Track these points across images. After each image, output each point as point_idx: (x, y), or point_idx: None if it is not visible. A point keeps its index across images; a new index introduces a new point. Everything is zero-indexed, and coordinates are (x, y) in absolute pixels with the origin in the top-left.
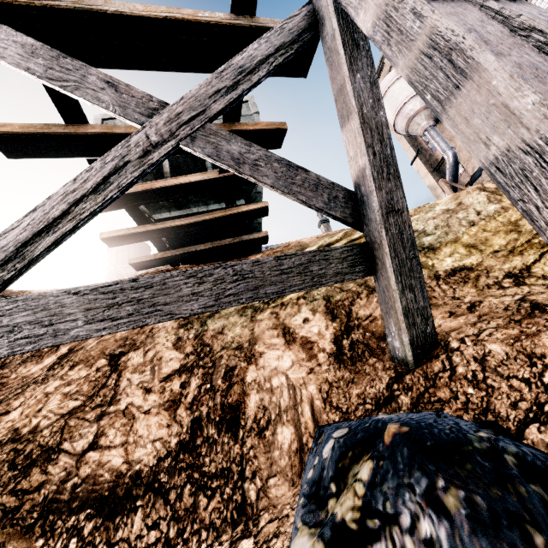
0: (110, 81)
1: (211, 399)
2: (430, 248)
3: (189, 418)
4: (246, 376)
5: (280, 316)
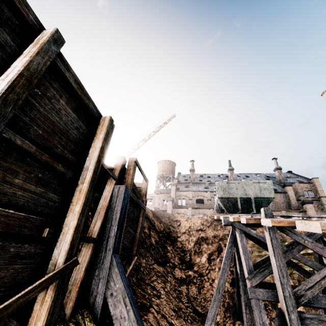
0: (265, 244)
1: None
2: None
3: (263, 302)
4: None
5: None
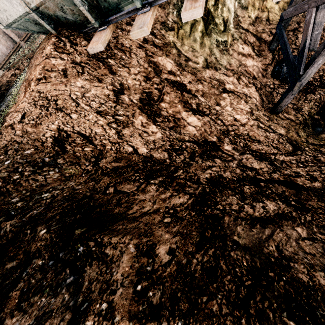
0: None
1: (250, 79)
2: (246, 8)
3: (252, 85)
4: (250, 70)
5: (235, 50)
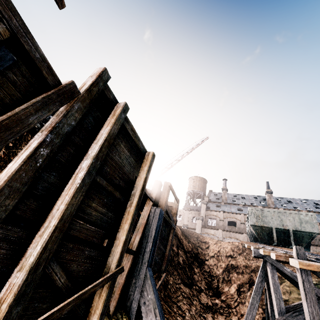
0: None
1: None
2: None
3: None
4: None
5: None
